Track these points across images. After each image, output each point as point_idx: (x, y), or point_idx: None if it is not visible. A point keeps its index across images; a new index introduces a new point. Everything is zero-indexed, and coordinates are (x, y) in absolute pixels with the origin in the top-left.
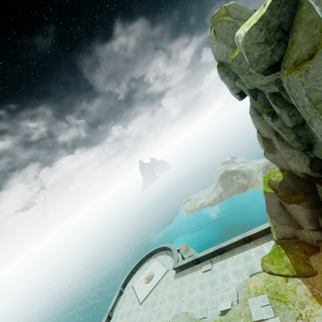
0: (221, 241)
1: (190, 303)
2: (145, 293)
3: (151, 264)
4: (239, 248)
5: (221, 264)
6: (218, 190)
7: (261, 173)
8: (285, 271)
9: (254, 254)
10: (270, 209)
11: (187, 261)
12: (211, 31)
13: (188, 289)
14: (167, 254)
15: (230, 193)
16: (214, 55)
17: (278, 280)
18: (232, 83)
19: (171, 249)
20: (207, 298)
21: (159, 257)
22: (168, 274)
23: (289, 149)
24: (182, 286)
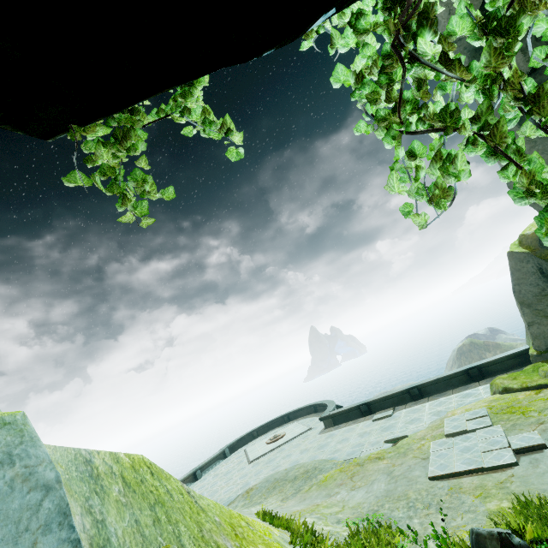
0: None
1: (335, 451)
2: (262, 452)
3: (286, 427)
4: (456, 389)
5: (412, 409)
6: None
7: None
8: (538, 382)
9: (483, 390)
10: (521, 287)
11: (349, 407)
12: None
13: (338, 439)
14: (317, 416)
15: None
16: None
17: (520, 395)
18: None
19: (326, 403)
20: (368, 441)
21: (302, 420)
22: (309, 432)
23: (544, 141)
24: (328, 438)
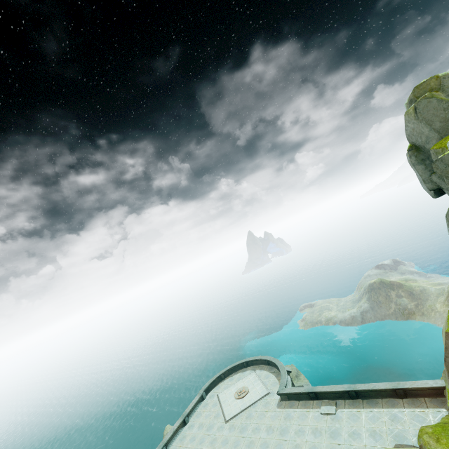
0: (351, 382)
1: (296, 446)
2: (234, 411)
3: (247, 377)
4: (385, 401)
5: (351, 413)
6: (361, 306)
7: (444, 299)
8: None
9: (408, 418)
10: None
11: (300, 391)
12: (410, 107)
13: (295, 427)
14: (270, 372)
15: (381, 316)
16: (407, 134)
17: None
18: (426, 175)
19: (279, 367)
20: None
21: (259, 372)
22: (268, 398)
23: None
24: (287, 420)
